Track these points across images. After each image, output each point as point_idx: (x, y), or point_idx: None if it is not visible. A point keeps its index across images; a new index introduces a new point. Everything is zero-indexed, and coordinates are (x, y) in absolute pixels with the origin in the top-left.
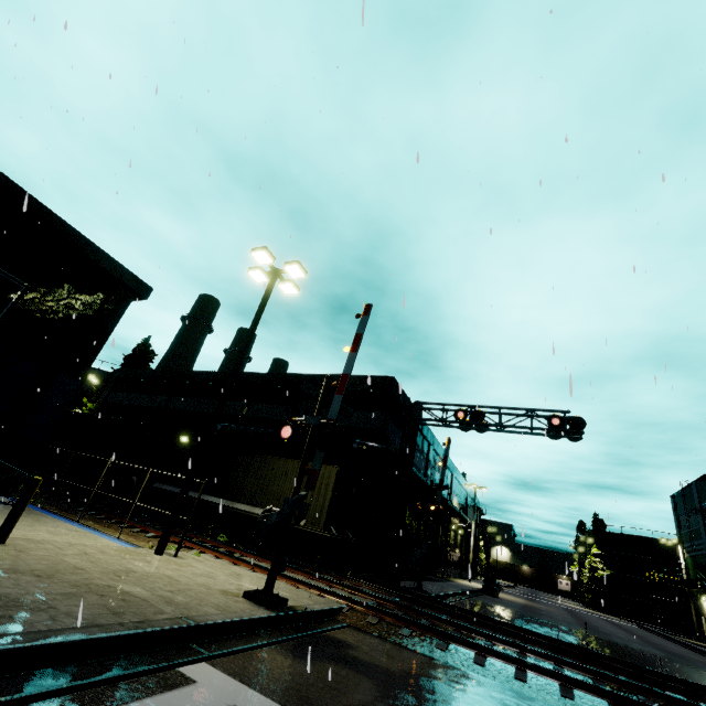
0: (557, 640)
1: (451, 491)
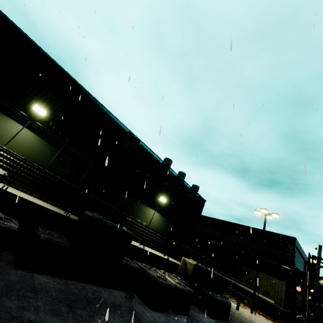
0: None
1: None
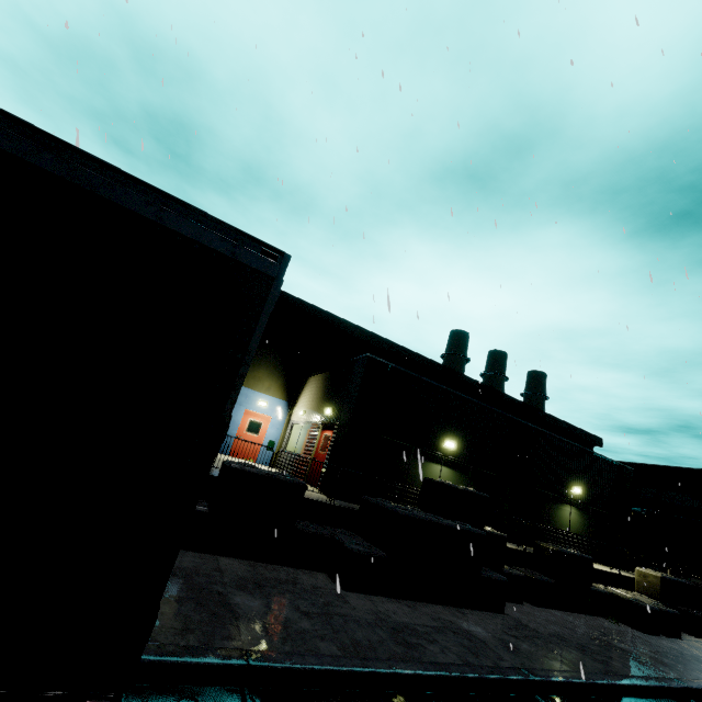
0: None
1: None
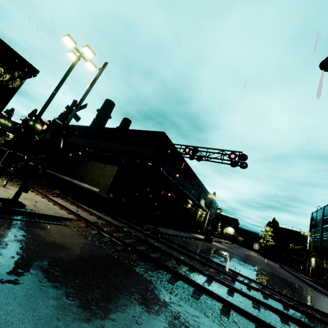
0: (202, 255)
1: (200, 196)
